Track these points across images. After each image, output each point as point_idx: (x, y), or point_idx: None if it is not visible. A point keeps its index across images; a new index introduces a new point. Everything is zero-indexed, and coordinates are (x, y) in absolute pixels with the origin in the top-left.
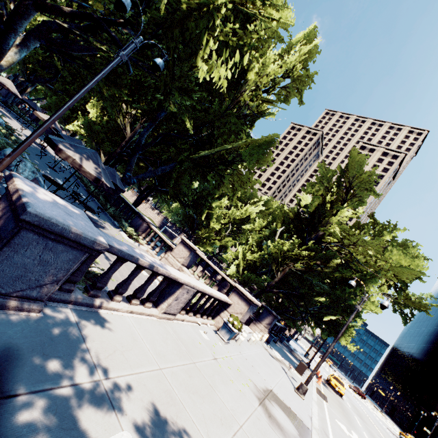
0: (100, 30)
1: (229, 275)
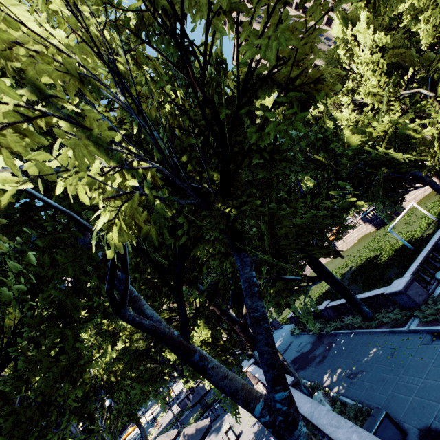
0: None
1: None
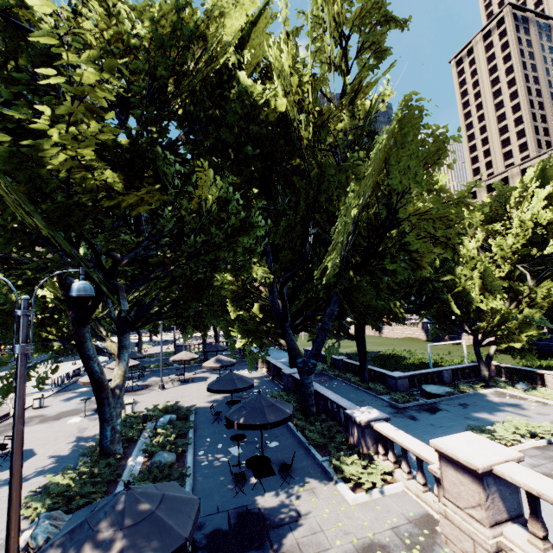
0: (147, 271)
1: None
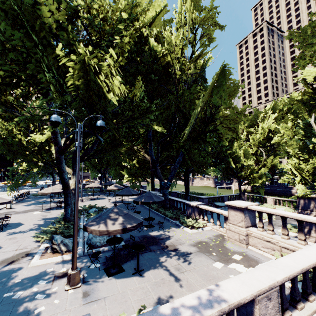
0: None
1: (302, 196)
